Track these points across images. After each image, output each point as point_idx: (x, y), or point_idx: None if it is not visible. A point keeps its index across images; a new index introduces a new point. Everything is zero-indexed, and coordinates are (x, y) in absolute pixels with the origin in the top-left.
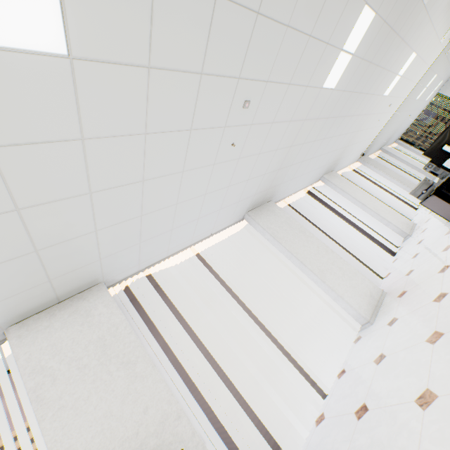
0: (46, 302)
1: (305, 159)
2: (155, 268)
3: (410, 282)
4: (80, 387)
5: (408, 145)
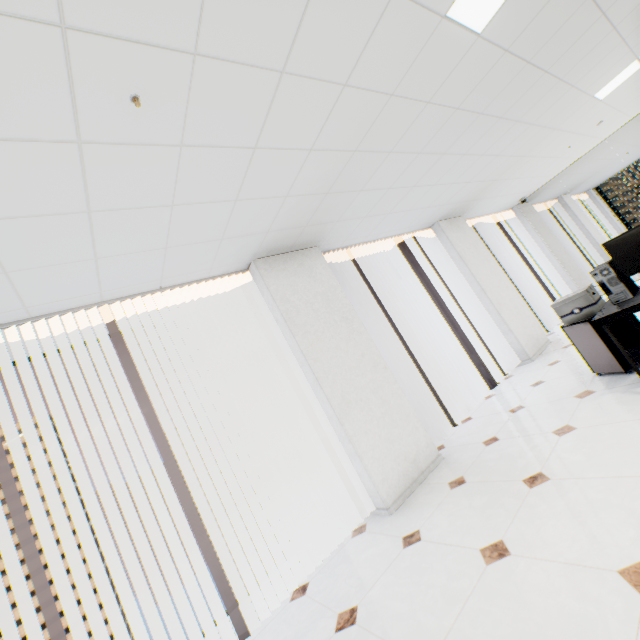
0: None
1: (397, 186)
2: (5, 333)
3: (480, 464)
4: None
5: (604, 204)
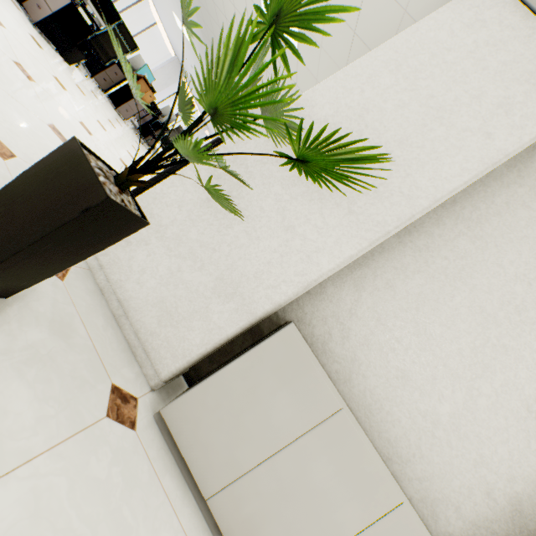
0: None
1: None
2: None
3: None
4: None
5: None
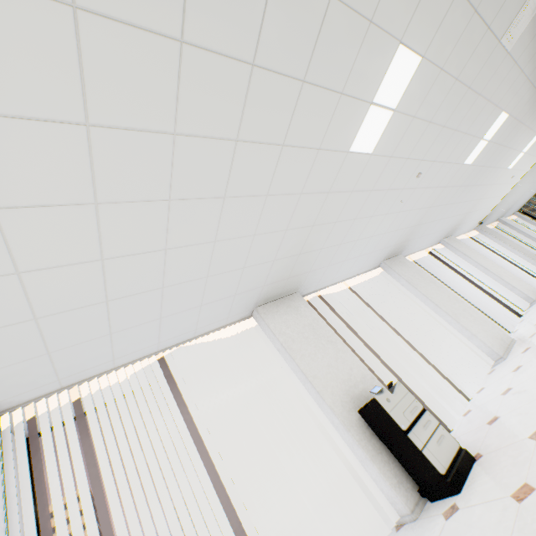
0: (276, 295)
1: (435, 220)
2: (319, 293)
3: None
4: (309, 347)
5: (530, 219)
